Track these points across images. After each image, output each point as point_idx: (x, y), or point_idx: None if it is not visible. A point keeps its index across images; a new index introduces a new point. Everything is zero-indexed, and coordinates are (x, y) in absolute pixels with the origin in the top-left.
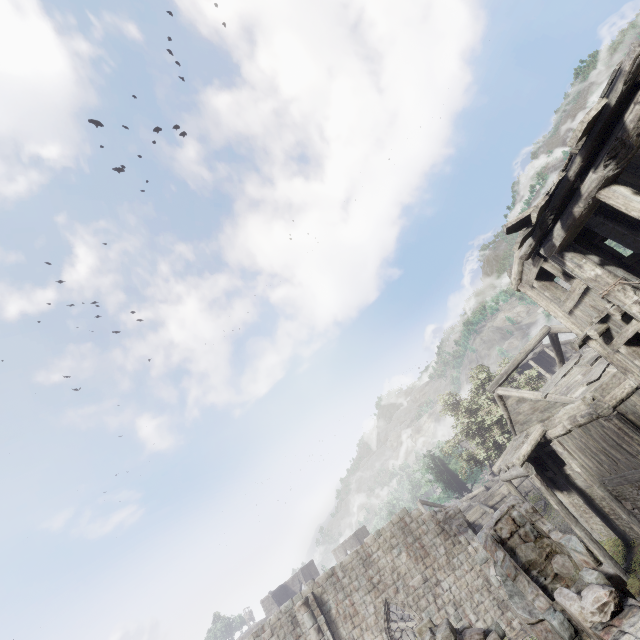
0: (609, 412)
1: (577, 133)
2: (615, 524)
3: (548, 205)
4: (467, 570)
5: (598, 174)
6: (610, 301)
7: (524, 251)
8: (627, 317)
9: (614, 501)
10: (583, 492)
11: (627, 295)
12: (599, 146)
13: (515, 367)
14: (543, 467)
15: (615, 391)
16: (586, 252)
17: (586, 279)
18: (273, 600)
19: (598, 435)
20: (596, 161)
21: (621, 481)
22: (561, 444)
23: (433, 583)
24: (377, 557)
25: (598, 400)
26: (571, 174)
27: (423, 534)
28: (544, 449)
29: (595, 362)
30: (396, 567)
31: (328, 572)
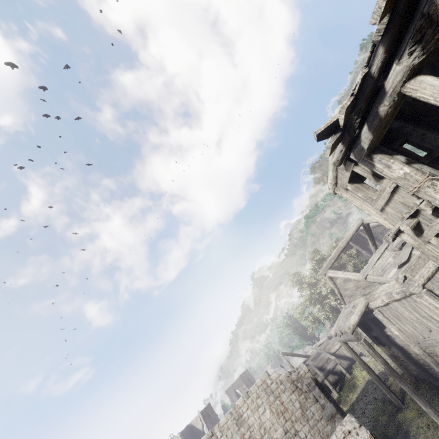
0: (419, 289)
1: (380, 3)
2: (429, 372)
3: (354, 107)
4: (318, 419)
5: (403, 64)
6: (419, 197)
7: (336, 157)
8: (437, 211)
9: (428, 357)
10: (401, 348)
11: (437, 190)
12: (398, 42)
13: (340, 253)
14: (368, 328)
15: (422, 271)
16: (392, 153)
17: (395, 178)
18: None
19: (411, 308)
20: (399, 50)
21: (433, 343)
22: (381, 313)
23: (292, 434)
24: (247, 416)
25: (409, 279)
26: (374, 69)
27: (281, 392)
28: (368, 316)
29: (402, 246)
30: (262, 423)
31: (209, 434)
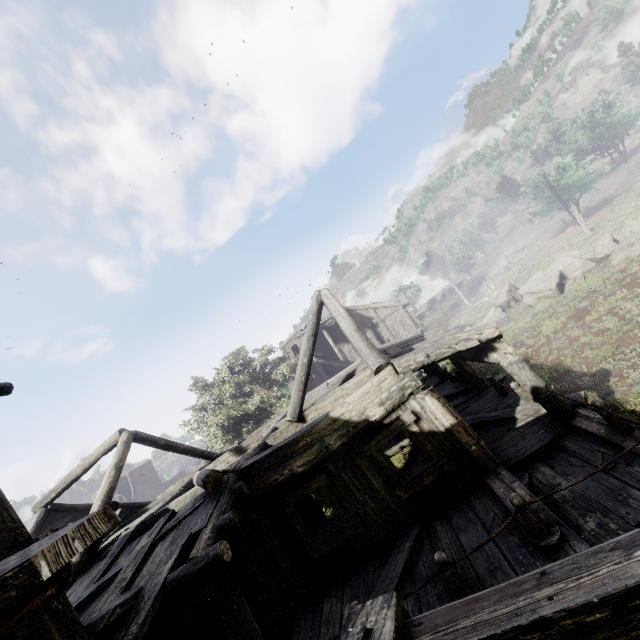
0: None
1: None
2: None
3: None
4: None
5: None
6: None
7: None
8: None
9: None
10: None
11: None
12: None
13: (68, 485)
14: None
15: None
16: None
17: None
18: None
19: None
20: None
21: None
22: None
23: None
24: None
25: None
26: None
27: None
28: None
29: None
30: None
31: None
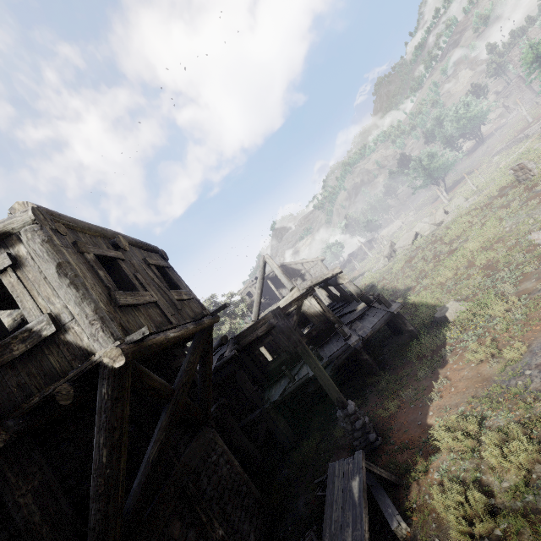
0: None
1: None
2: None
3: None
4: None
5: None
6: None
7: None
8: None
9: None
10: None
11: None
12: None
13: None
14: None
15: None
16: None
17: None
18: None
19: None
20: None
21: None
22: None
23: None
24: None
25: None
26: None
27: None
28: None
29: None
30: None
31: None
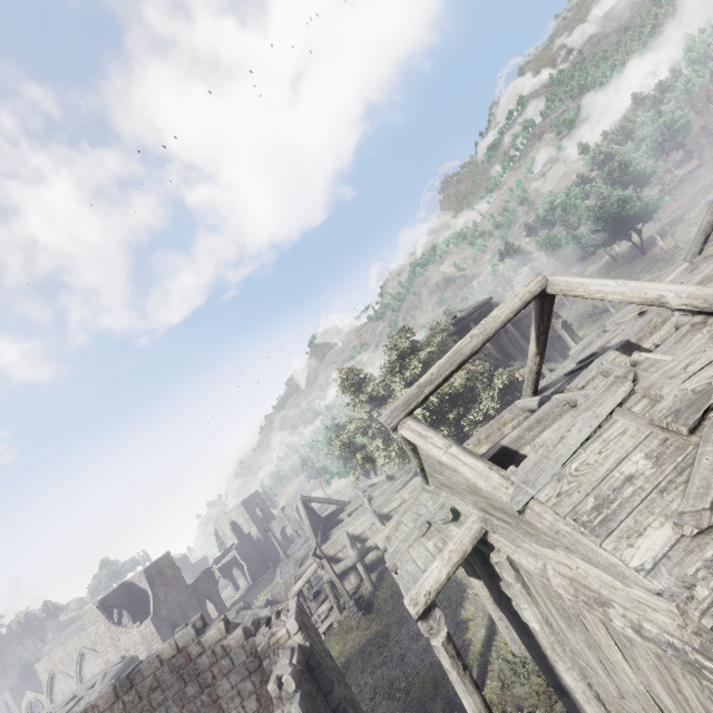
0: None
1: None
2: (563, 684)
3: None
4: None
5: None
6: None
7: None
8: None
9: (593, 703)
10: (523, 623)
11: None
12: None
13: (454, 370)
14: None
15: None
16: None
17: None
18: (99, 612)
19: (662, 677)
20: None
21: None
22: (514, 567)
23: None
24: None
25: None
26: None
27: (220, 676)
28: None
29: (701, 419)
30: None
31: None
